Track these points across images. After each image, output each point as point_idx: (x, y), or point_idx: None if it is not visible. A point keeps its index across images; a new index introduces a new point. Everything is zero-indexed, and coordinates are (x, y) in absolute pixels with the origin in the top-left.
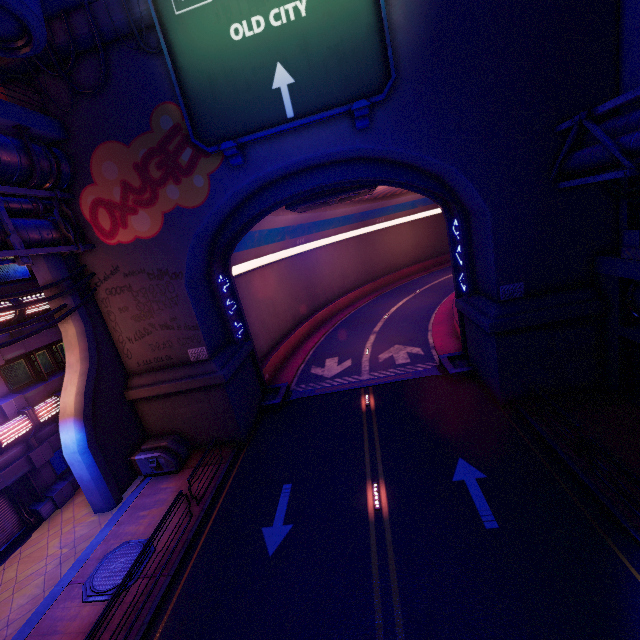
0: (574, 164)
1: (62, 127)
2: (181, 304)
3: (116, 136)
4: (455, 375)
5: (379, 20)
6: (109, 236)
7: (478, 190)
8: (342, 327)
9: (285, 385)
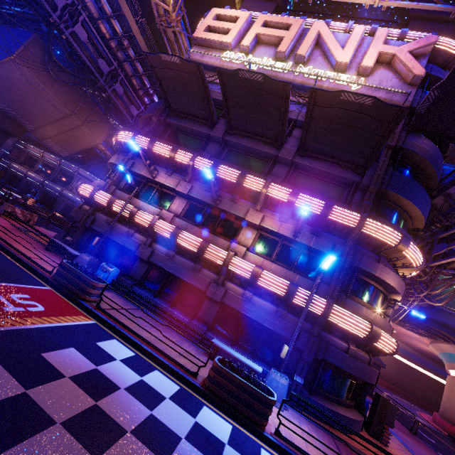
0: None
1: None
2: None
3: None
4: None
5: None
6: None
7: None
8: None
9: None
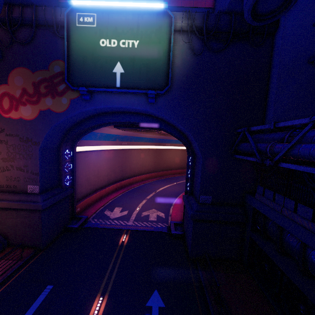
0: (240, 148)
1: (0, 53)
2: (33, 159)
3: (28, 66)
4: (174, 234)
5: (168, 60)
6: (5, 112)
7: (198, 146)
8: (132, 191)
9: (85, 217)
